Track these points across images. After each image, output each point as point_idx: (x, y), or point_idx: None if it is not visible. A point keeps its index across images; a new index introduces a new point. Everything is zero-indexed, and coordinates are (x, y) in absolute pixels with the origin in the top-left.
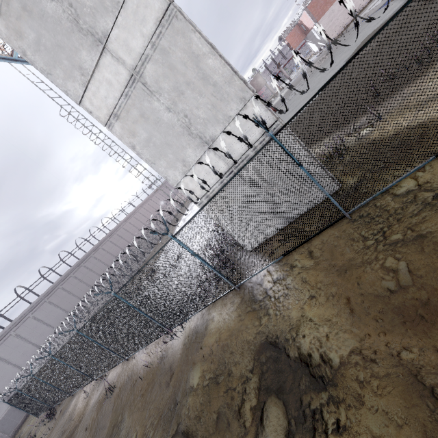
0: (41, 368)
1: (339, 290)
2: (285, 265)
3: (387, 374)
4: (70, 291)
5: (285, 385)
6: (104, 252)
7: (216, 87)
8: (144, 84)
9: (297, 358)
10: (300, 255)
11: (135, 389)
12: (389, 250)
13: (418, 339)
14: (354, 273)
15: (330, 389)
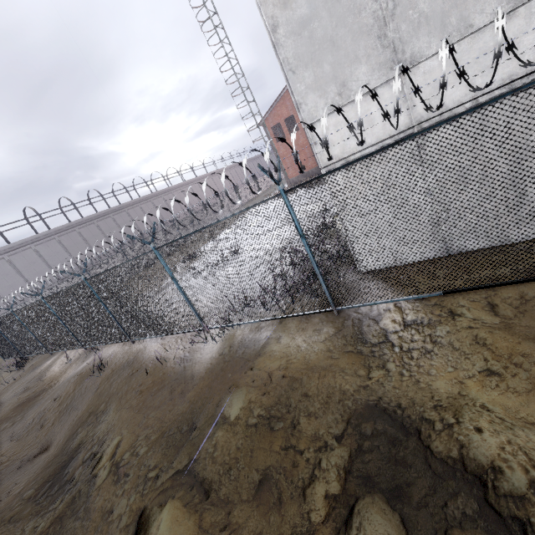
0: (24, 307)
1: None
2: (437, 309)
3: None
4: (87, 239)
5: (408, 491)
6: (141, 213)
7: None
8: None
9: (454, 461)
10: (472, 303)
11: (134, 381)
12: None
13: None
14: None
15: None
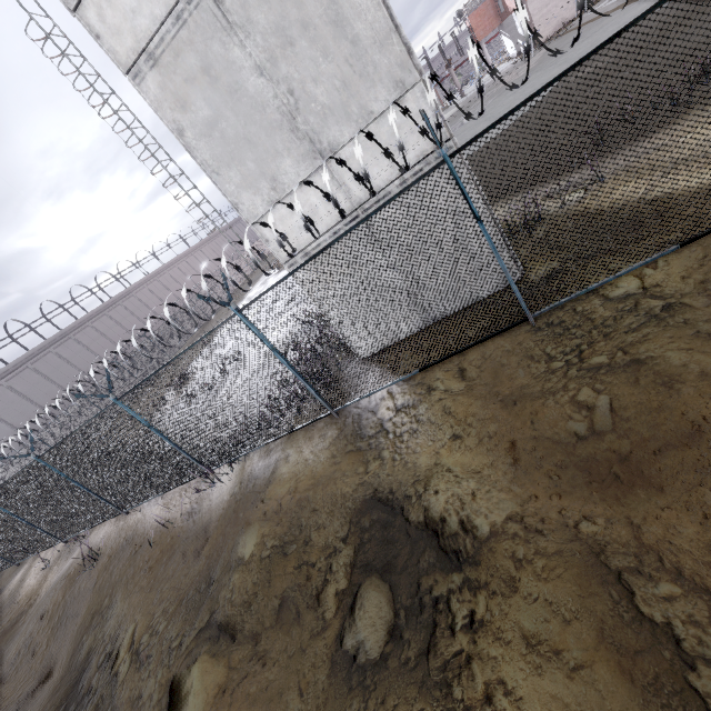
0: None
1: (501, 429)
2: (419, 386)
3: (559, 551)
4: (25, 393)
5: (395, 562)
6: (96, 334)
7: (357, 47)
8: (218, 3)
9: (421, 524)
10: (446, 373)
11: (139, 558)
12: (587, 378)
13: (606, 507)
14: (529, 406)
15: (468, 569)
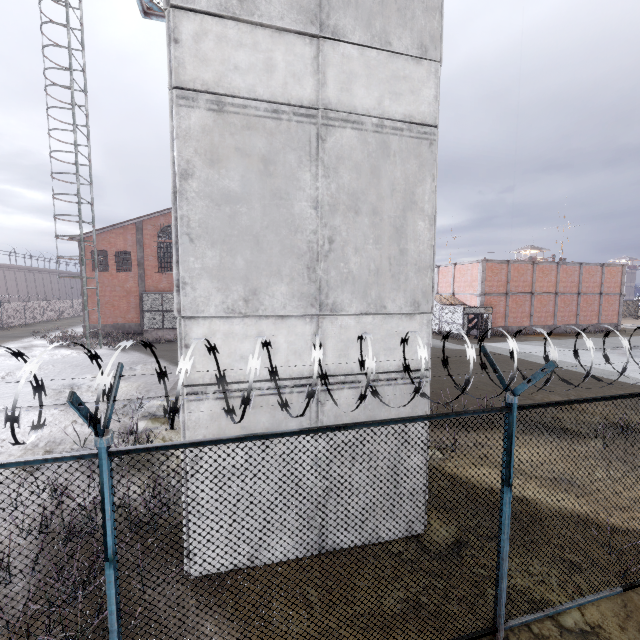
0: None
1: None
2: None
3: None
4: None
5: None
6: None
7: (402, 256)
8: (320, 138)
9: None
10: None
11: None
12: None
13: None
14: None
15: None
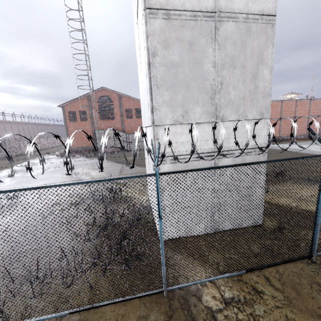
0: None
1: None
2: (242, 284)
3: None
4: None
5: None
6: None
7: (256, 89)
8: (216, 28)
9: None
10: (258, 278)
11: None
12: None
13: None
14: None
15: None
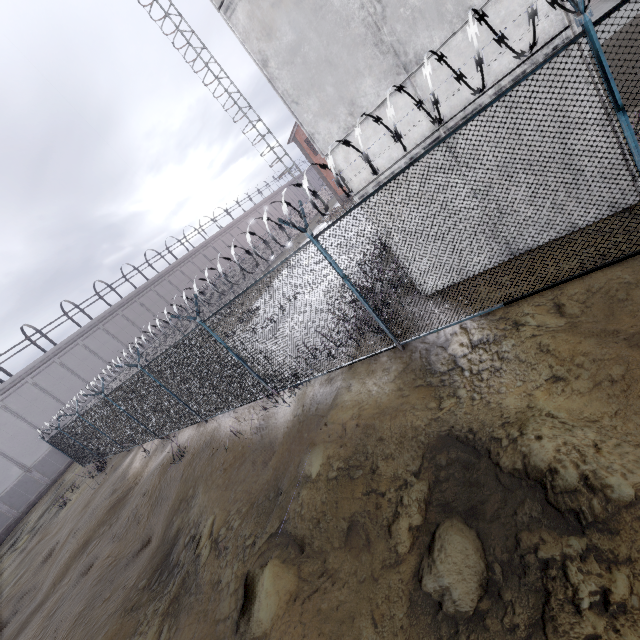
0: (90, 408)
1: (632, 373)
2: (502, 322)
3: None
4: (134, 321)
5: (482, 508)
6: (183, 277)
7: None
8: None
9: (519, 472)
10: (537, 308)
11: (216, 460)
12: None
13: None
14: None
15: (596, 535)
